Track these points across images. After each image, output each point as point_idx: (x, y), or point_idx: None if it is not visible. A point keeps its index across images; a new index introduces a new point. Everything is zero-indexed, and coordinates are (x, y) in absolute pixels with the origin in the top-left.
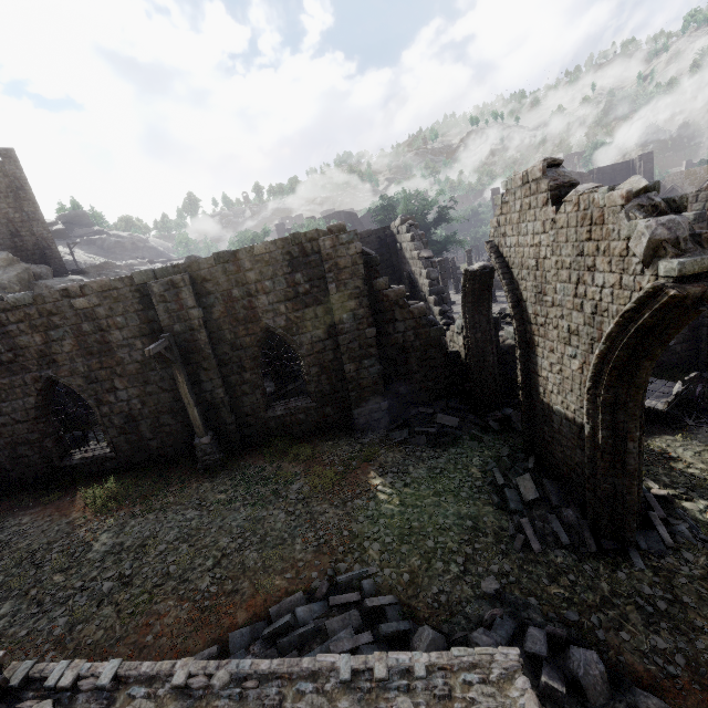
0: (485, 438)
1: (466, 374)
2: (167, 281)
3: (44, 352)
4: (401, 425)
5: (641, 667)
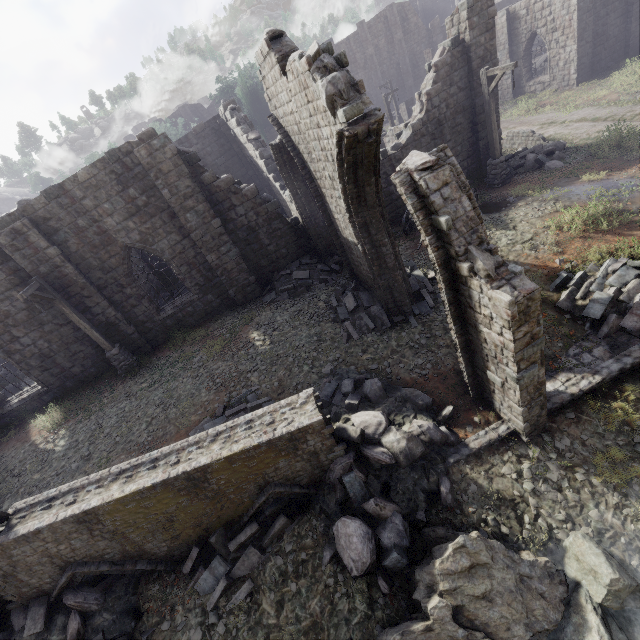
0: (328, 279)
1: (308, 234)
2: (10, 231)
3: None
4: (269, 290)
5: (408, 378)
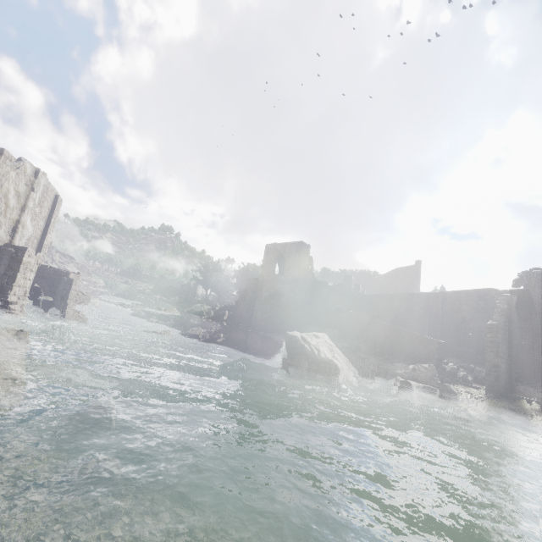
0: None
1: None
2: (436, 295)
3: (398, 308)
4: None
5: None
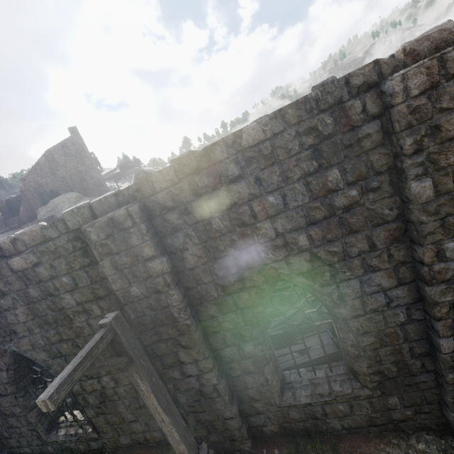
0: None
1: None
2: (106, 221)
3: (2, 322)
4: None
5: None
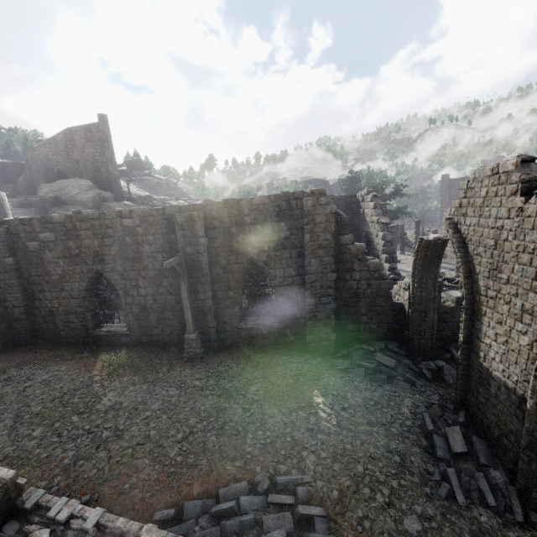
0: (417, 383)
1: (406, 324)
2: (187, 215)
3: (98, 252)
4: (344, 355)
5: None
